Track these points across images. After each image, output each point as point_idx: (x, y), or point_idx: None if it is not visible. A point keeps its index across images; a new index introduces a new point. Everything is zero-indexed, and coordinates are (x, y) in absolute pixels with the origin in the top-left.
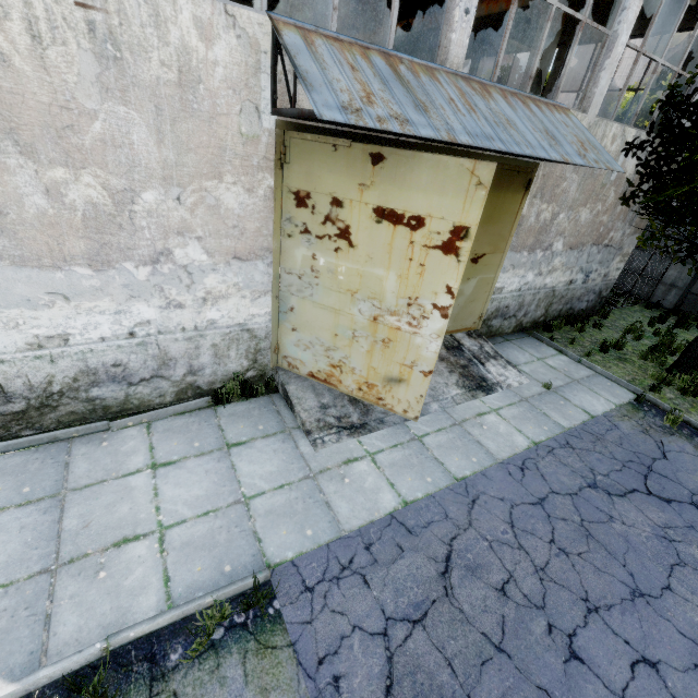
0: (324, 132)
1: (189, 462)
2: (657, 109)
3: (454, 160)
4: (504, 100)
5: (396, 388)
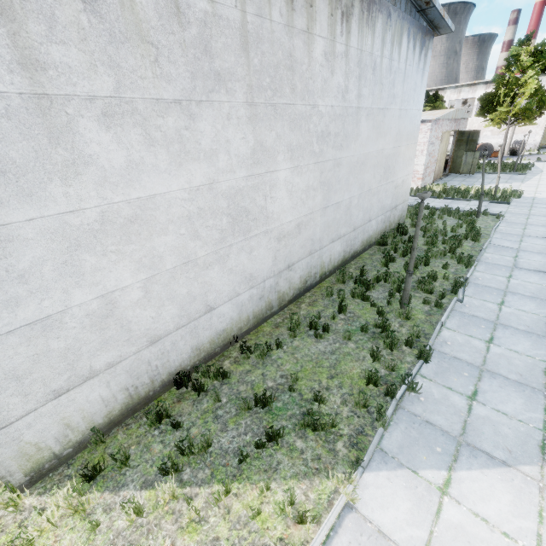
0: None
1: None
2: None
3: None
4: None
5: None
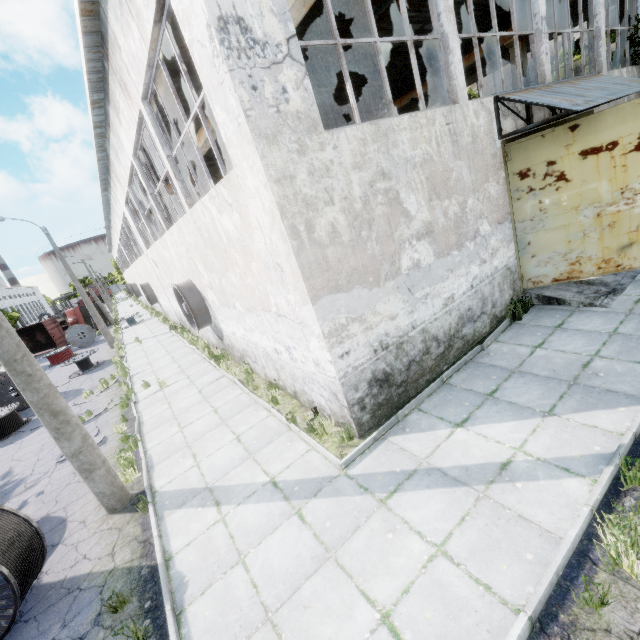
0: (515, 139)
1: (551, 339)
2: (626, 53)
3: (627, 104)
4: (582, 82)
5: (629, 251)
